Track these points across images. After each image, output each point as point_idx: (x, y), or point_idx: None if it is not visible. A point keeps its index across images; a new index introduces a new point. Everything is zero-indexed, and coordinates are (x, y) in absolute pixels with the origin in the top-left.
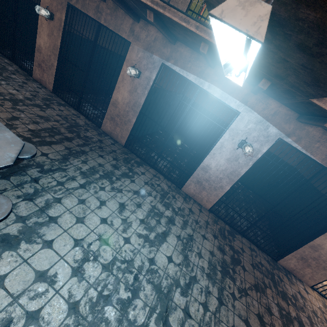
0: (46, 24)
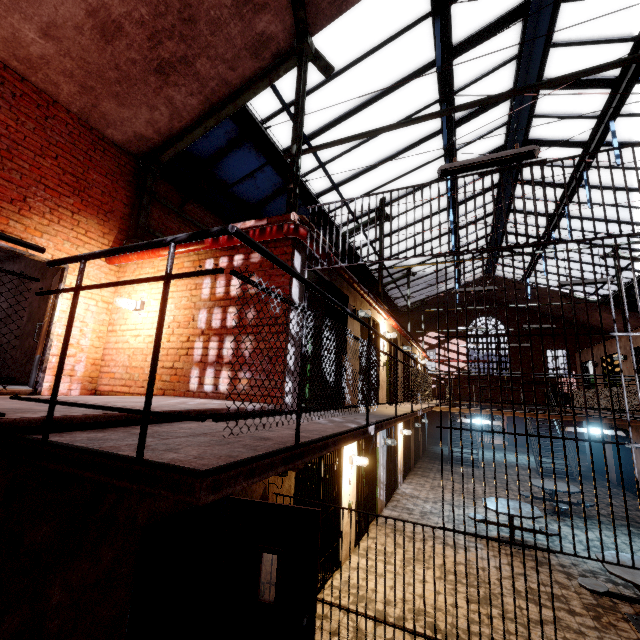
0: (637, 452)
